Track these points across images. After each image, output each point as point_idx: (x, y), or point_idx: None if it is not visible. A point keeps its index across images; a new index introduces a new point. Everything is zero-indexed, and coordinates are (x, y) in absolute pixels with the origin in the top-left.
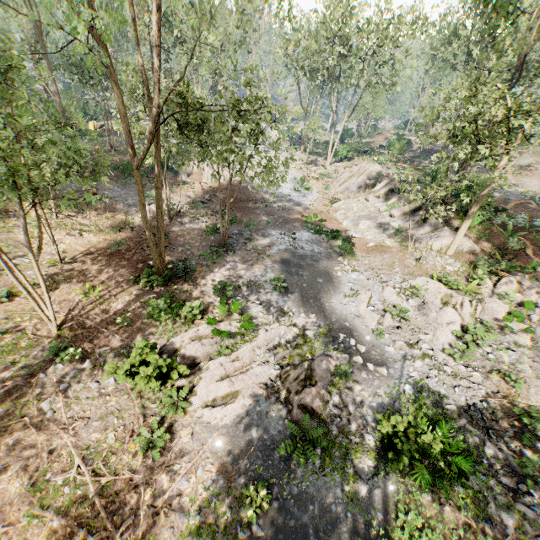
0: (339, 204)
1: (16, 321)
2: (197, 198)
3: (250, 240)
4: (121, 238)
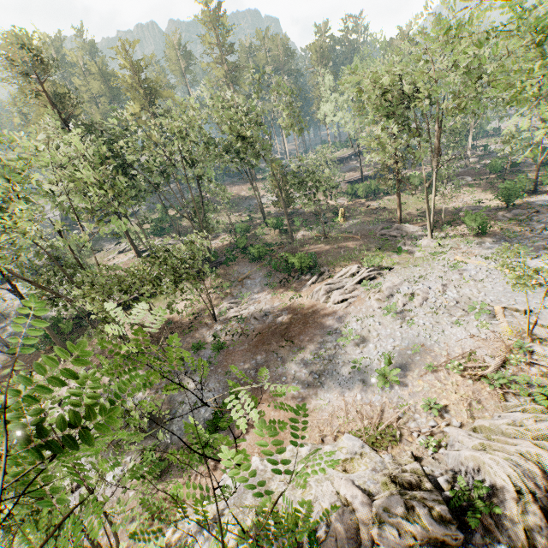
0: (340, 441)
1: None
2: (257, 312)
3: (191, 373)
4: (185, 319)
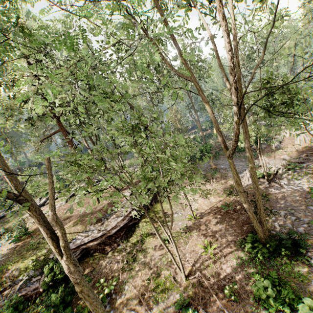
0: None
1: (168, 261)
2: (292, 160)
3: None
4: (230, 199)
